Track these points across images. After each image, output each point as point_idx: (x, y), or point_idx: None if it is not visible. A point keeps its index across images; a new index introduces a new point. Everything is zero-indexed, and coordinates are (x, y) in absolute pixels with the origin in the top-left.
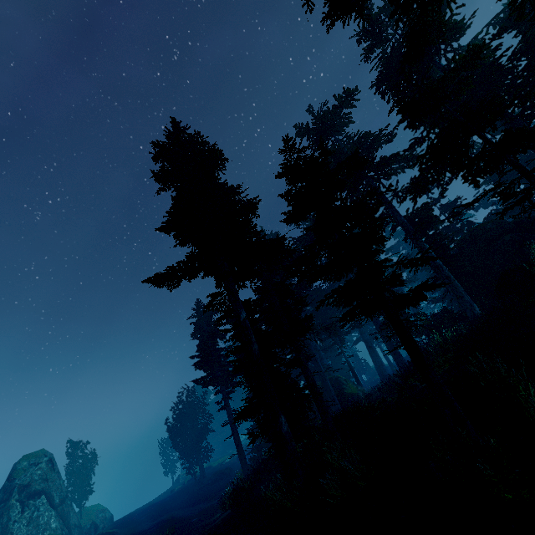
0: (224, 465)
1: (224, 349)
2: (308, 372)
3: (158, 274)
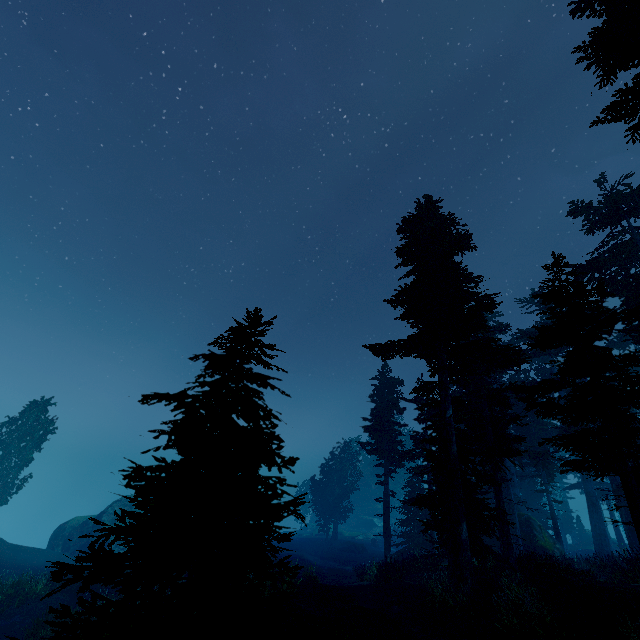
0: (356, 540)
1: (399, 424)
2: (501, 495)
3: (378, 344)
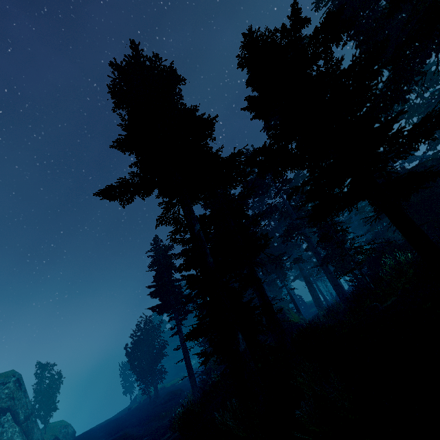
0: (176, 386)
1: (178, 279)
2: (263, 290)
3: (109, 186)
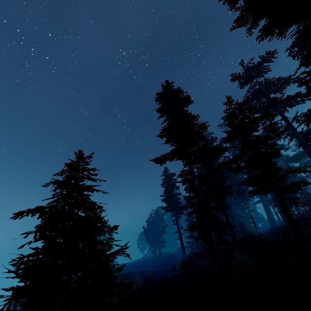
0: (170, 253)
1: (178, 194)
2: (227, 214)
3: (157, 158)
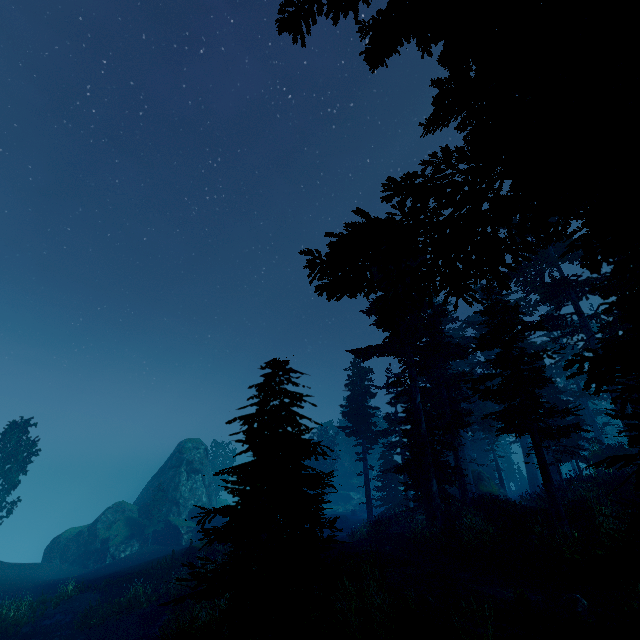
0: (337, 513)
1: (373, 408)
2: (458, 456)
3: (359, 349)
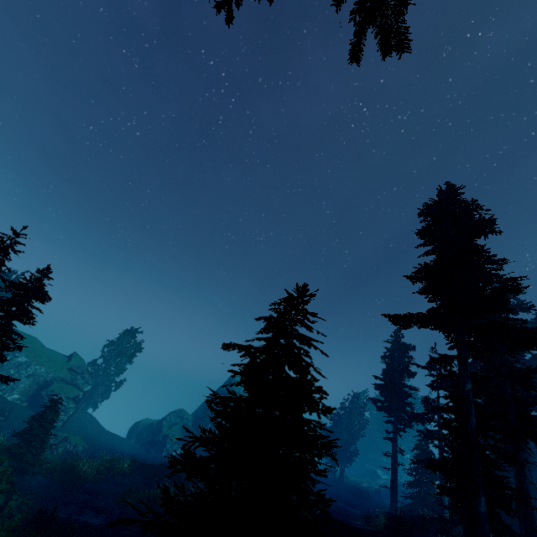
0: (360, 486)
1: (410, 387)
2: (524, 477)
3: (397, 315)
